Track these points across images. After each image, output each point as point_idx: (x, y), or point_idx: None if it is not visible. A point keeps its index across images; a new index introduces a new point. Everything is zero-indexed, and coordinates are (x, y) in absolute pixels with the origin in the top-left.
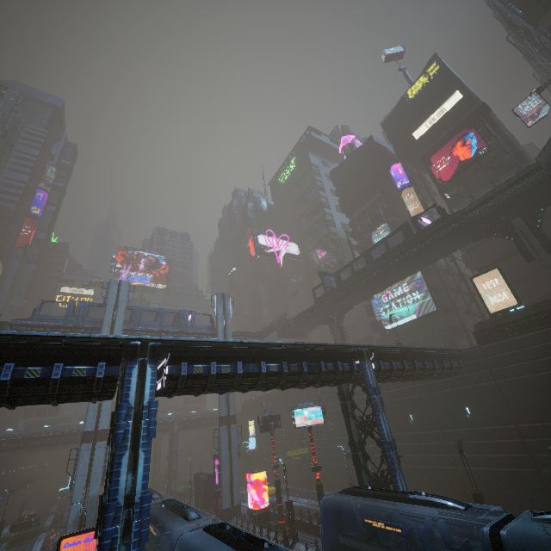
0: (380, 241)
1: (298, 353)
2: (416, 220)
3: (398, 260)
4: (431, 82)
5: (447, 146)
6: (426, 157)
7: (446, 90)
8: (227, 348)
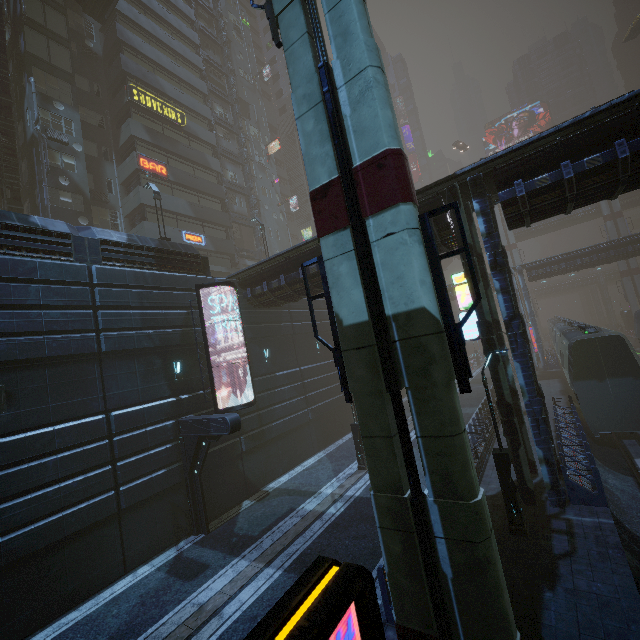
0: None
1: (604, 247)
2: None
3: None
4: None
5: None
6: None
7: None
8: (553, 259)
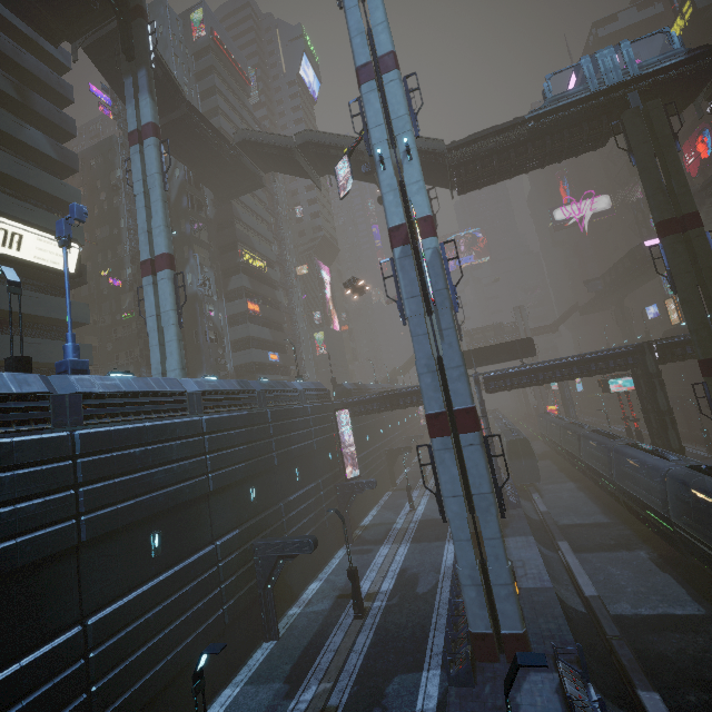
0: (620, 260)
1: None
2: (633, 253)
3: (630, 278)
4: (688, 27)
5: (692, 138)
6: (686, 136)
7: (706, 38)
8: None
